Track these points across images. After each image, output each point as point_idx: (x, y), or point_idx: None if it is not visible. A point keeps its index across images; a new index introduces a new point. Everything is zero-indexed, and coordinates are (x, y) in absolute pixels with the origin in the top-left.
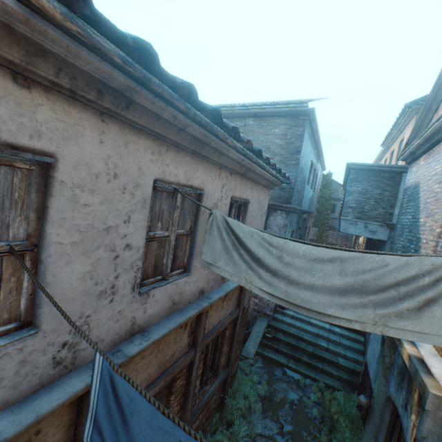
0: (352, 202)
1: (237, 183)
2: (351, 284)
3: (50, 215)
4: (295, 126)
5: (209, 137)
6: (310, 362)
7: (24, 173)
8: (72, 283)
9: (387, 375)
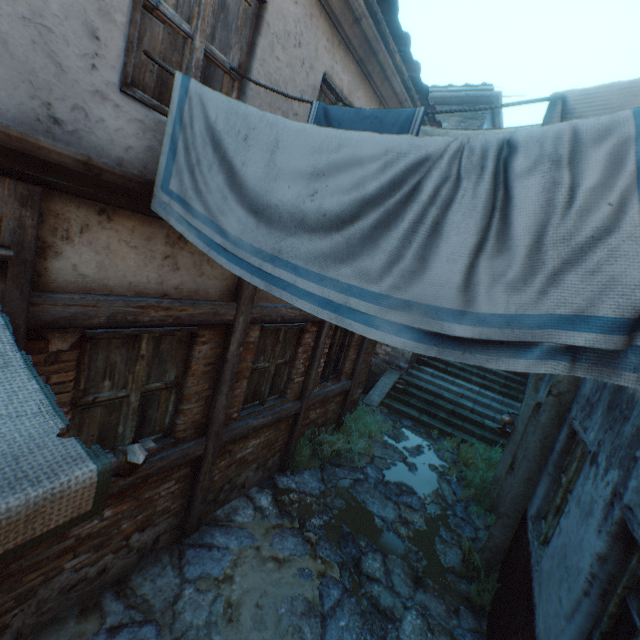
0: None
1: None
2: None
3: (256, 53)
4: (470, 119)
5: (379, 43)
6: (448, 418)
7: (245, 7)
8: None
9: (538, 386)
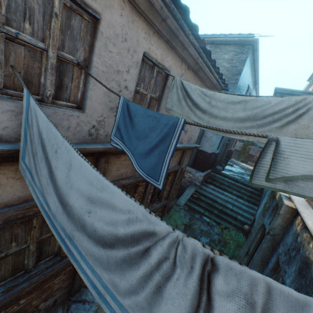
0: None
1: (191, 77)
2: (247, 116)
3: (95, 50)
4: (240, 53)
5: (179, 30)
6: (218, 214)
7: (86, 23)
8: (100, 94)
9: (265, 213)
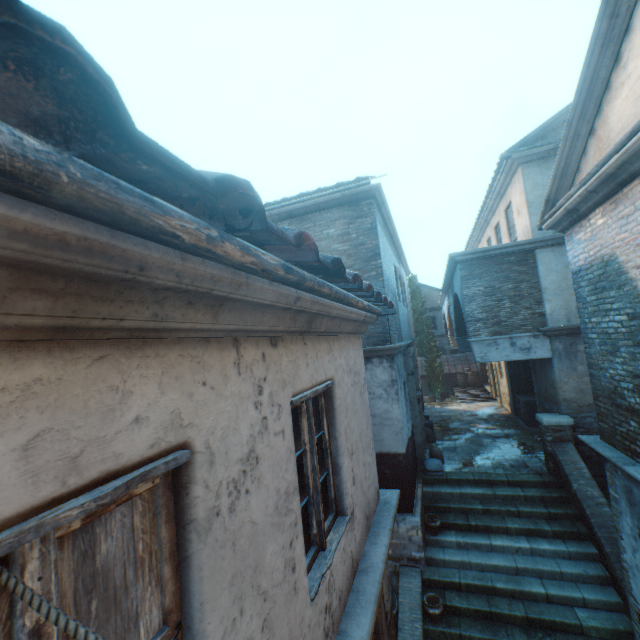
0: (479, 311)
1: (297, 355)
2: None
3: None
4: (358, 217)
5: (115, 244)
6: None
7: None
8: None
9: None
